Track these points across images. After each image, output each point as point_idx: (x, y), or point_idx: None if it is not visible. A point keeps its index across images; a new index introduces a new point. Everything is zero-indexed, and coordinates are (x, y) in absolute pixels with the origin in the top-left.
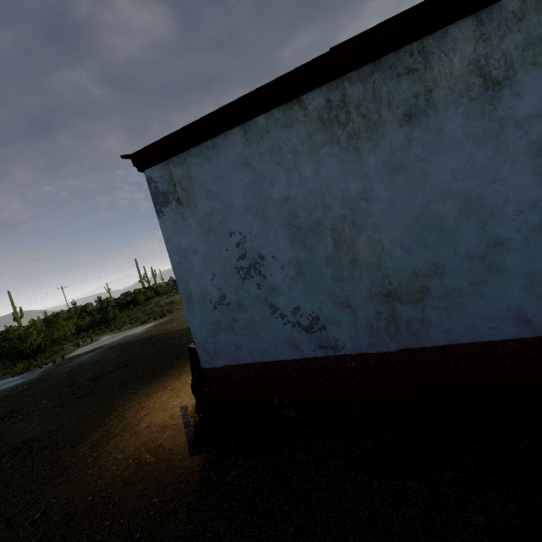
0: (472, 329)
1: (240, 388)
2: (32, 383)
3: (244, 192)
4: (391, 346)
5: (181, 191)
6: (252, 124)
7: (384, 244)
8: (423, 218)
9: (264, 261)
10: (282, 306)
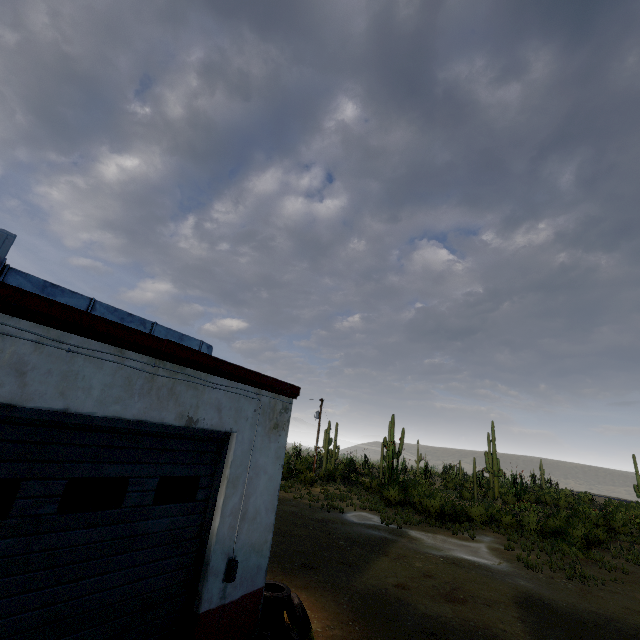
0: None
1: None
2: (324, 519)
3: None
4: None
5: None
6: None
7: None
8: None
9: None
10: None
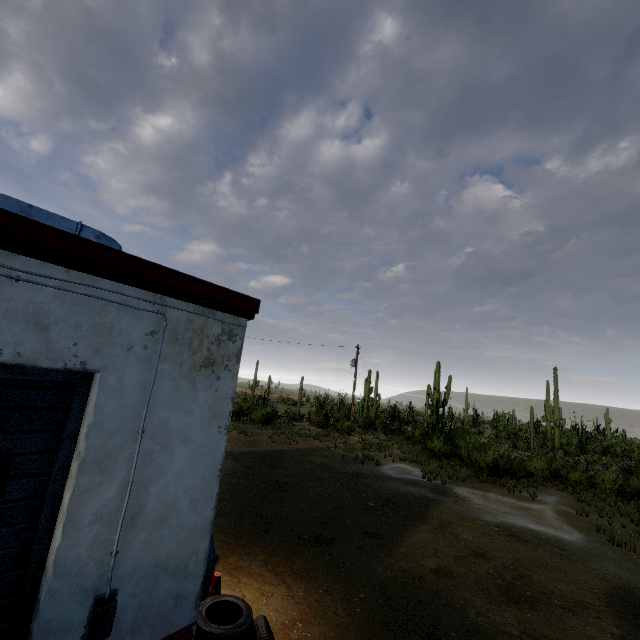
0: None
1: None
2: (356, 473)
3: None
4: None
5: None
6: None
7: None
8: None
9: None
10: None
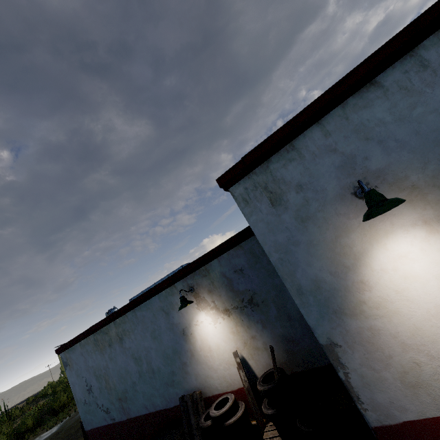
0: (138, 411)
1: (96, 438)
2: (53, 436)
3: (83, 363)
4: (125, 418)
5: (69, 362)
6: (81, 342)
7: (115, 382)
8: (120, 374)
9: (92, 387)
10: (99, 404)
